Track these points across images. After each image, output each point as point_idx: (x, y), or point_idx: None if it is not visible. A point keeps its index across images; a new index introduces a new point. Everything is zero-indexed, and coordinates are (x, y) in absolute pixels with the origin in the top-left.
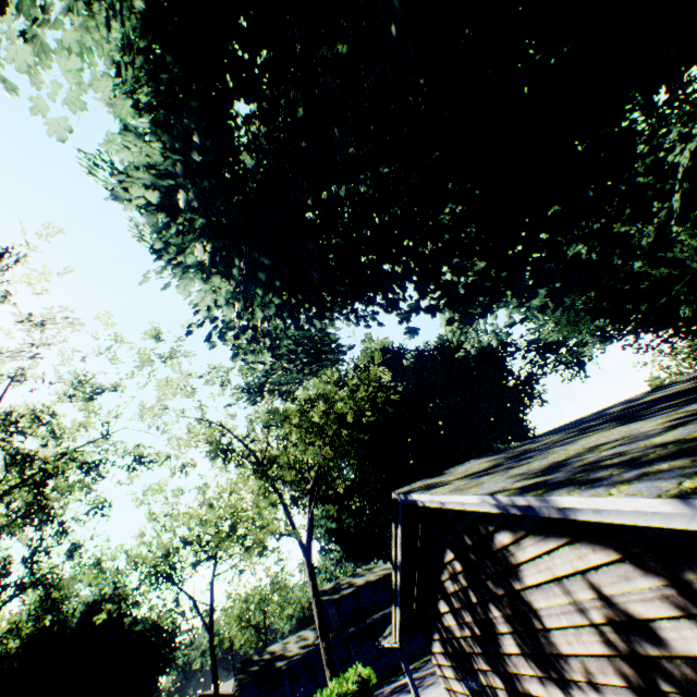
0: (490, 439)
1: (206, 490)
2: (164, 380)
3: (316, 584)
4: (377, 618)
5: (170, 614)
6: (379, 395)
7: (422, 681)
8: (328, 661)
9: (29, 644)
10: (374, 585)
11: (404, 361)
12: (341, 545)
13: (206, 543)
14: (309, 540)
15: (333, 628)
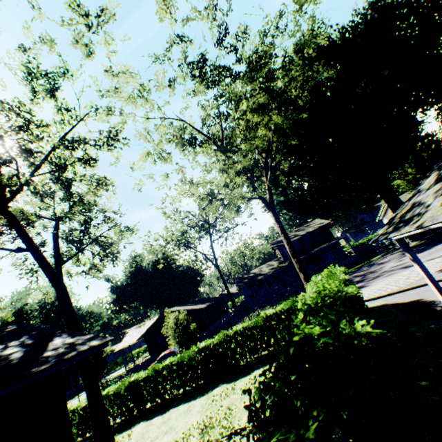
0: (414, 109)
1: (183, 172)
2: (110, 67)
3: (282, 226)
4: (318, 250)
5: (194, 262)
6: (318, 59)
7: (364, 277)
8: (300, 269)
9: (134, 280)
10: (310, 235)
11: (334, 35)
12: (289, 210)
13: (201, 226)
14: (271, 200)
15: (288, 259)
